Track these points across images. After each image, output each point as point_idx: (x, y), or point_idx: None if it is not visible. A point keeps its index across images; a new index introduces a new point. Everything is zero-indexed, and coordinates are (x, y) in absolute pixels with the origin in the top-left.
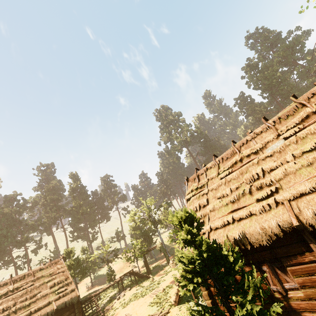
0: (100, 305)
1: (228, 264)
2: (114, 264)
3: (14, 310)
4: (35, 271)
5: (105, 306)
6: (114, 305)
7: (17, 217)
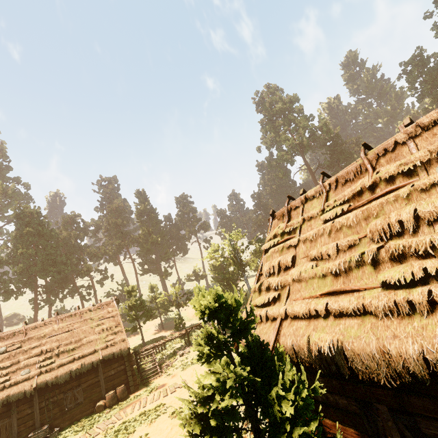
0: (163, 356)
1: (284, 418)
2: (190, 307)
3: (57, 353)
4: (83, 312)
5: (166, 361)
6: (175, 362)
7: (77, 243)
